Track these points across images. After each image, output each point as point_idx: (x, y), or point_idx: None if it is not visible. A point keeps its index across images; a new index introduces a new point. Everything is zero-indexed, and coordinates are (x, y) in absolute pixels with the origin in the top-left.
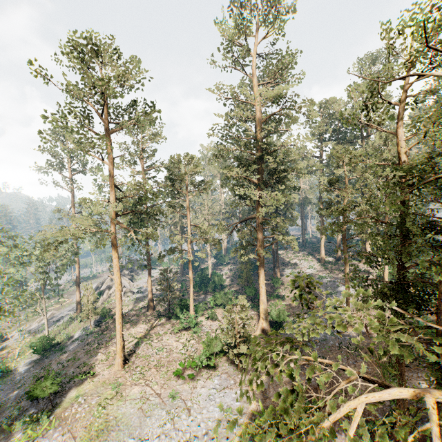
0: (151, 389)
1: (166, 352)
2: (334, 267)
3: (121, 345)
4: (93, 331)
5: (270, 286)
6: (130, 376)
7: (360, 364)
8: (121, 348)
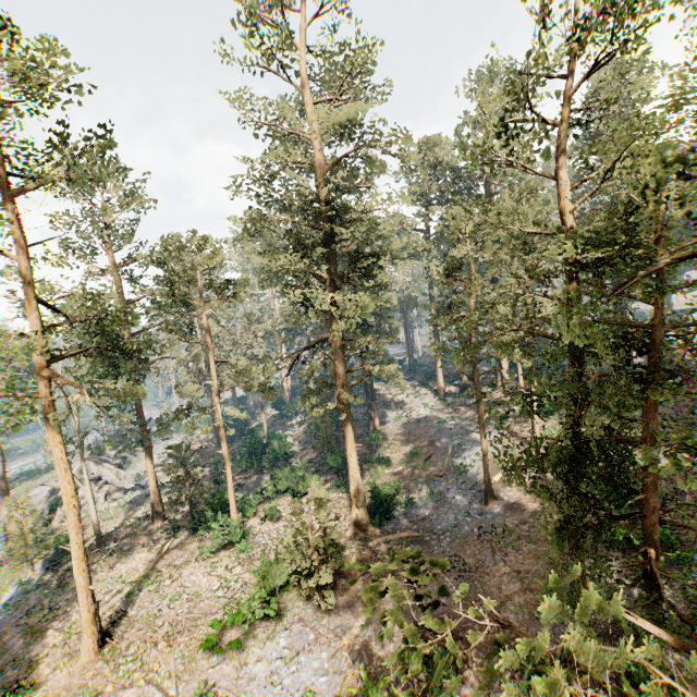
0: (157, 688)
1: (189, 601)
2: (459, 402)
3: (91, 612)
4: (41, 584)
5: (366, 445)
6: (113, 669)
7: (513, 559)
8: (92, 617)
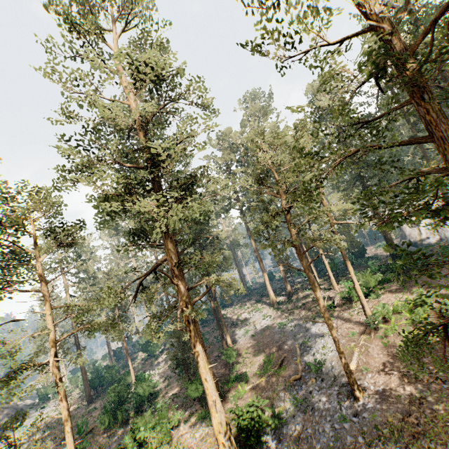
0: None
1: None
2: (290, 306)
3: None
4: None
5: (223, 365)
6: None
7: None
8: None
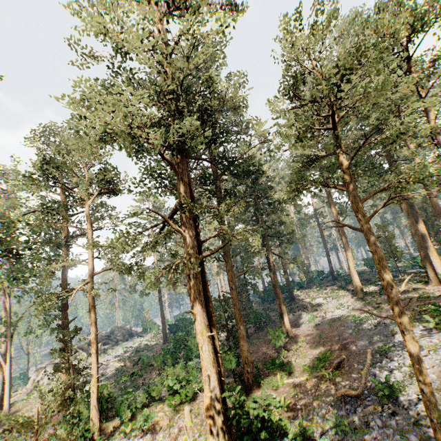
0: None
1: None
2: (381, 299)
3: None
4: None
5: (275, 347)
6: None
7: None
8: None
